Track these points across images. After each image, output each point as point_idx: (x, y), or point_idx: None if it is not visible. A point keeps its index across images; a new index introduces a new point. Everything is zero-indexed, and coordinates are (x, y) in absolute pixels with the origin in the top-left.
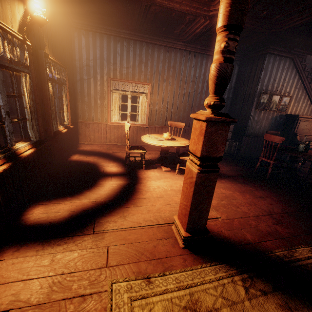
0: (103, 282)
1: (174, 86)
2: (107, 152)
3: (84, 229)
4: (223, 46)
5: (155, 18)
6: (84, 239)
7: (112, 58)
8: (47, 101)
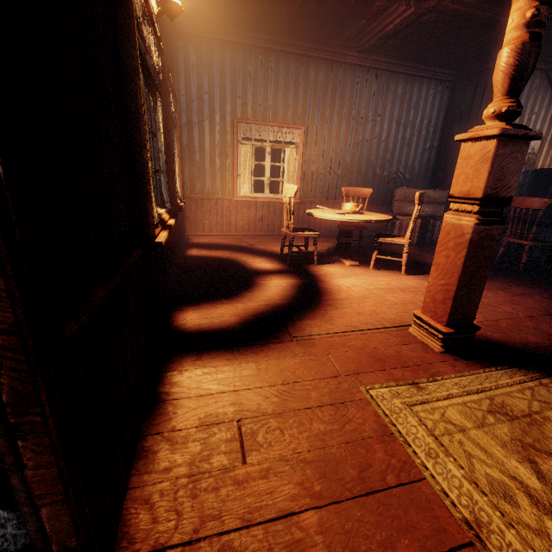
0: (350, 389)
1: (342, 129)
2: (241, 245)
3: (278, 335)
4: (529, 15)
5: (322, 8)
6: (286, 345)
7: (240, 84)
8: (170, 148)
